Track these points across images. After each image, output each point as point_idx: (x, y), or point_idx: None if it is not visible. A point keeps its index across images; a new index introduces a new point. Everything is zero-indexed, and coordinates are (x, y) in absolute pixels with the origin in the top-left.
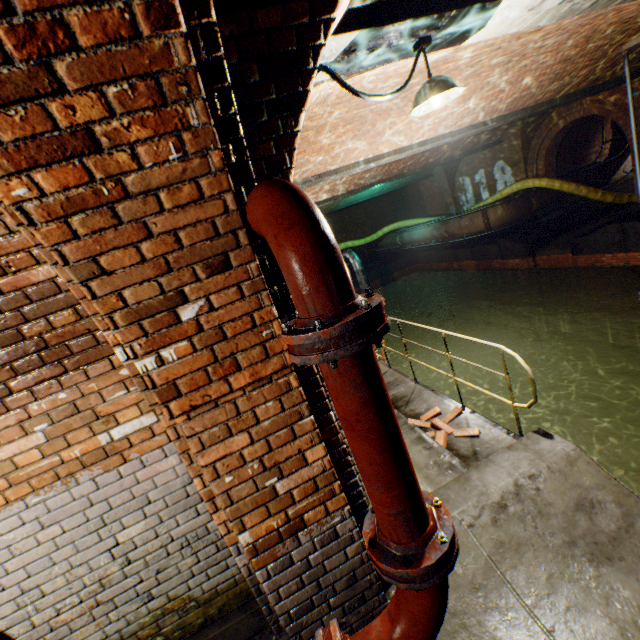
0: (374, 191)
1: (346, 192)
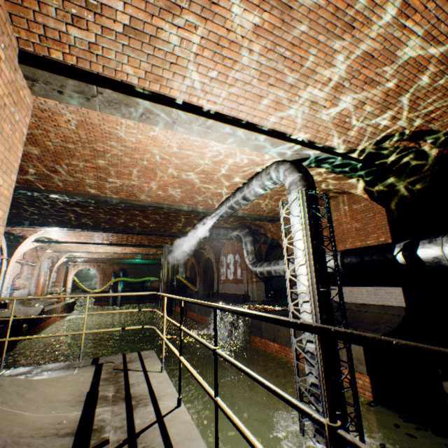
0: (141, 261)
1: (110, 257)
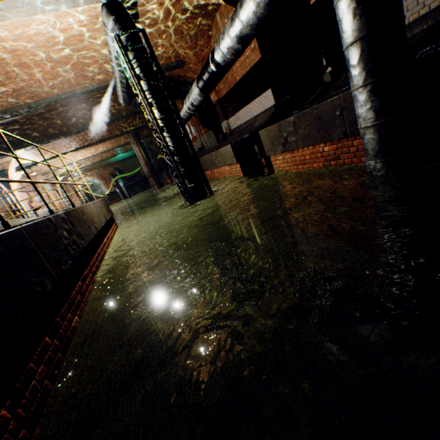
0: (125, 156)
1: (94, 163)
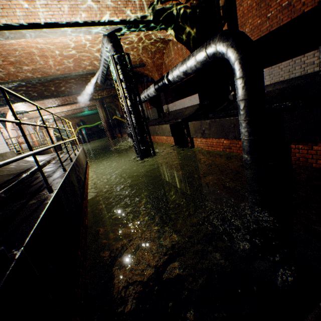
0: (89, 112)
1: (67, 115)
